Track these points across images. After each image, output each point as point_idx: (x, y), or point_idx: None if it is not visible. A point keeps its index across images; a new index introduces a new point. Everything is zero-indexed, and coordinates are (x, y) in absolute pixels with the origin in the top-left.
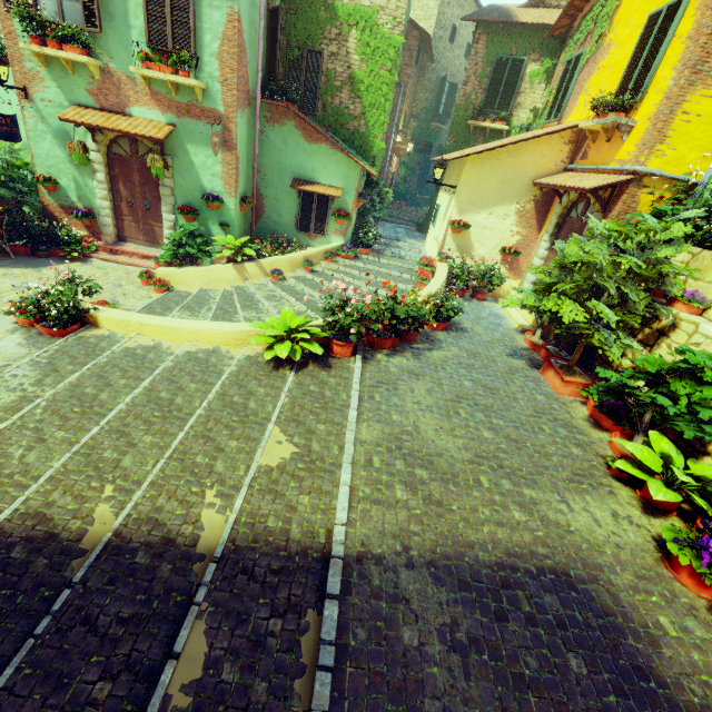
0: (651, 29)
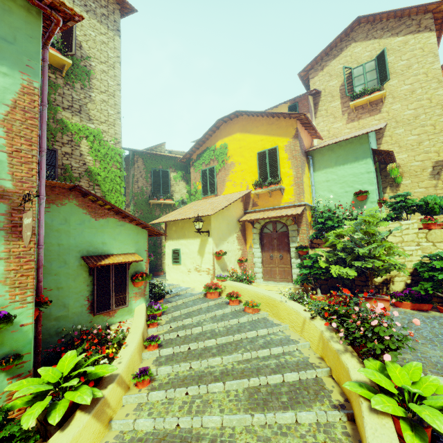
0: (263, 157)
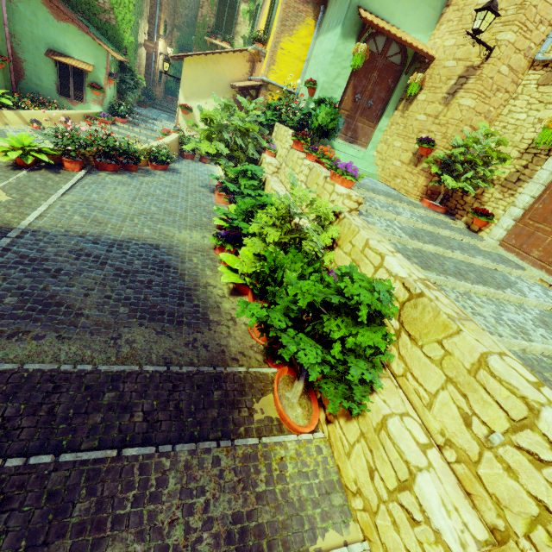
0: None
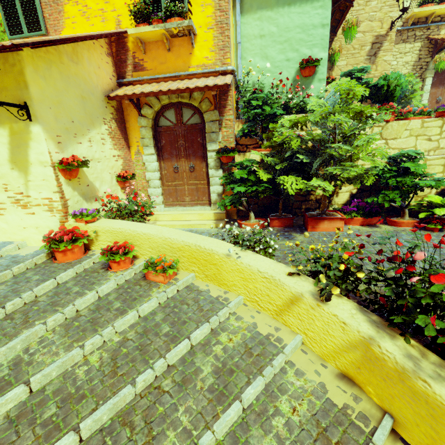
0: None
